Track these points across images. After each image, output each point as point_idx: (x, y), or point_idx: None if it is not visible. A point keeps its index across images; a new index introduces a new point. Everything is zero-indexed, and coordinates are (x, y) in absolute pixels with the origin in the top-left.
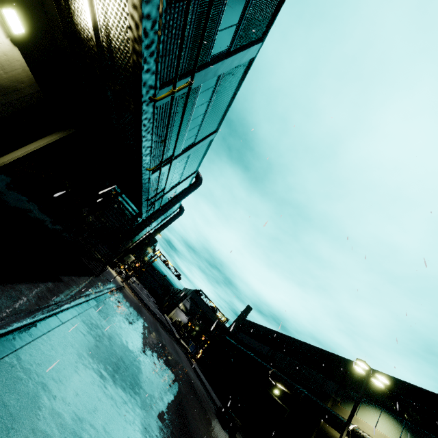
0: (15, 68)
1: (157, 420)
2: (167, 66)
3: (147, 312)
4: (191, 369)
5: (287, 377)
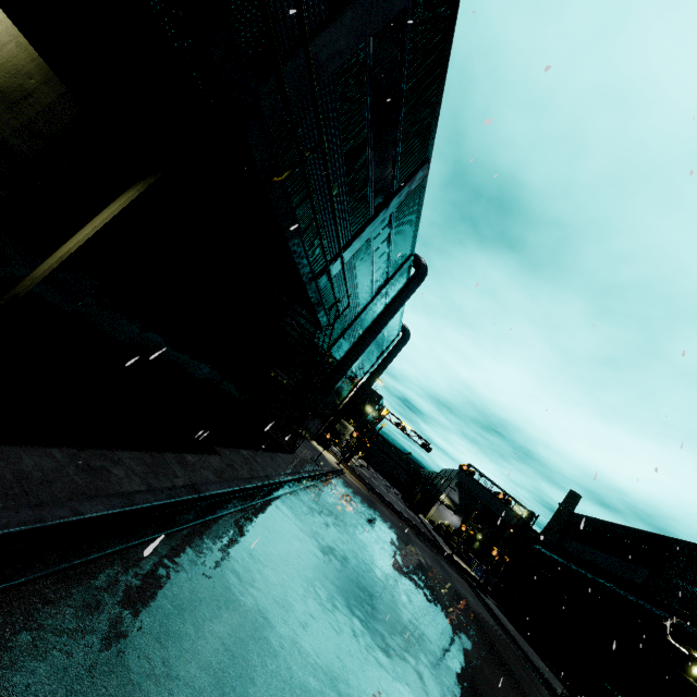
0: (2, 43)
1: None
2: (287, 5)
3: (386, 510)
4: (483, 610)
5: None
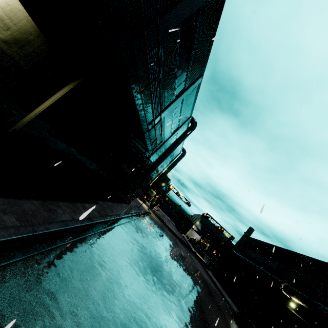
0: (20, 19)
1: (178, 322)
2: (146, 5)
3: (168, 231)
4: (207, 276)
5: (302, 292)
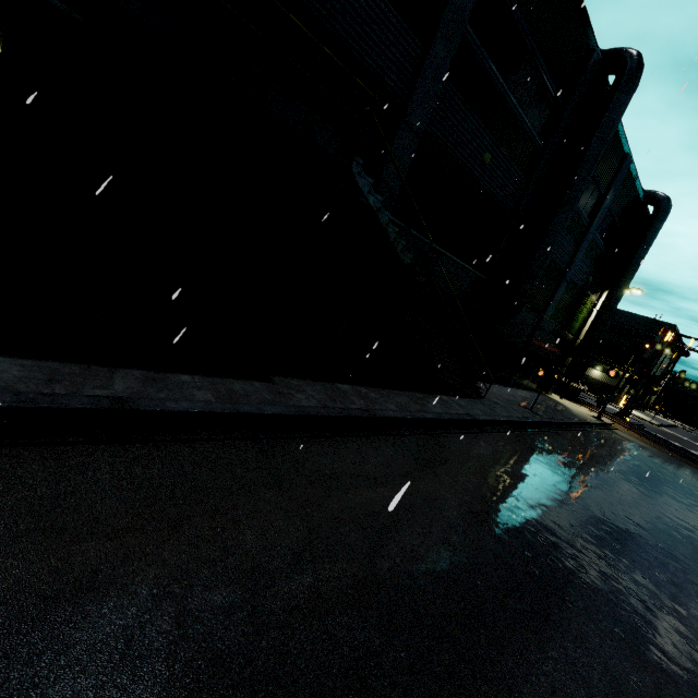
0: None
1: None
2: None
3: None
4: None
5: None
